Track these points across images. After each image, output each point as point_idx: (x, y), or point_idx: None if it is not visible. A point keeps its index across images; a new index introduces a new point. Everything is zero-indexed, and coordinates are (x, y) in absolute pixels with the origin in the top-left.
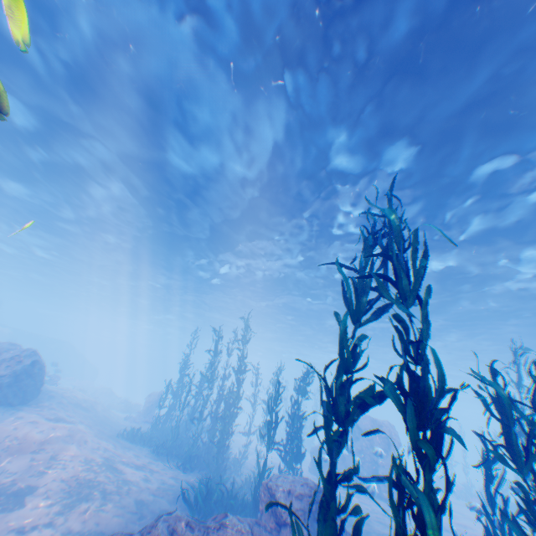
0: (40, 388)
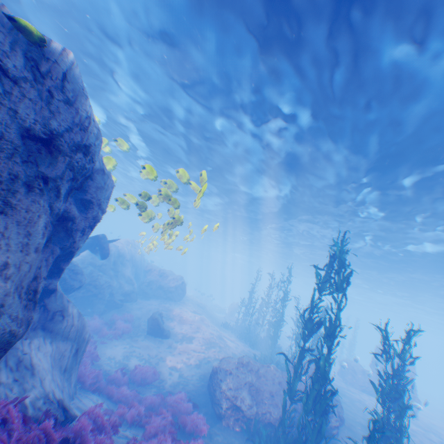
0: (183, 293)
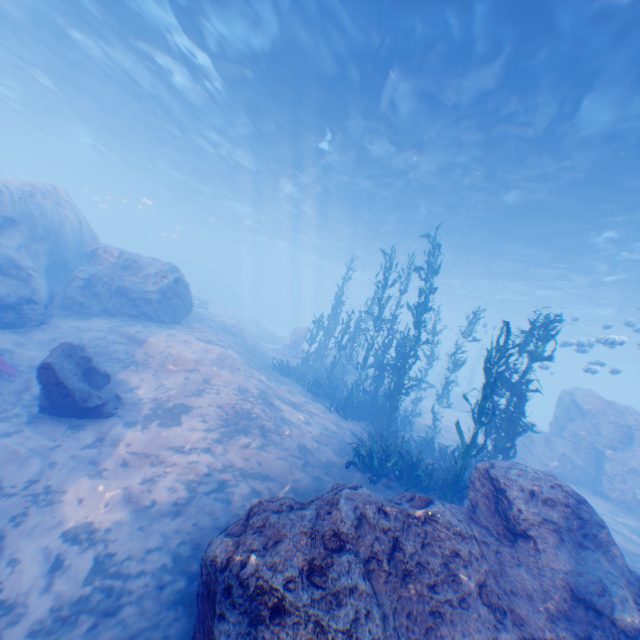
0: (188, 309)
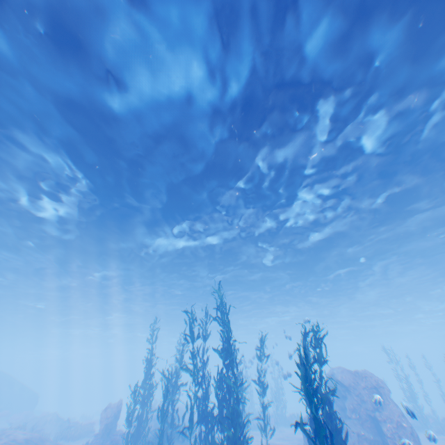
0: None
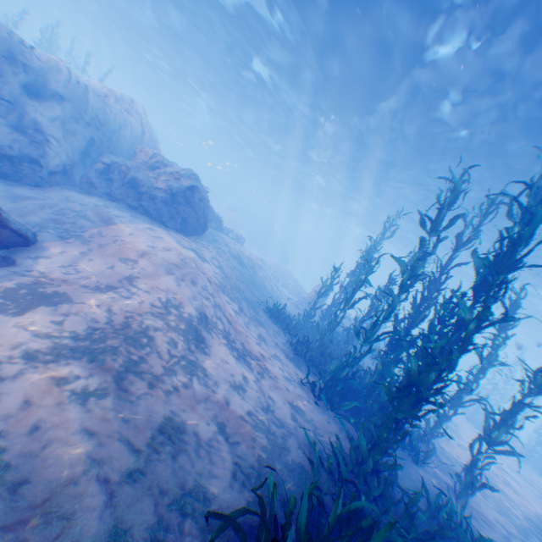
0: (201, 224)
